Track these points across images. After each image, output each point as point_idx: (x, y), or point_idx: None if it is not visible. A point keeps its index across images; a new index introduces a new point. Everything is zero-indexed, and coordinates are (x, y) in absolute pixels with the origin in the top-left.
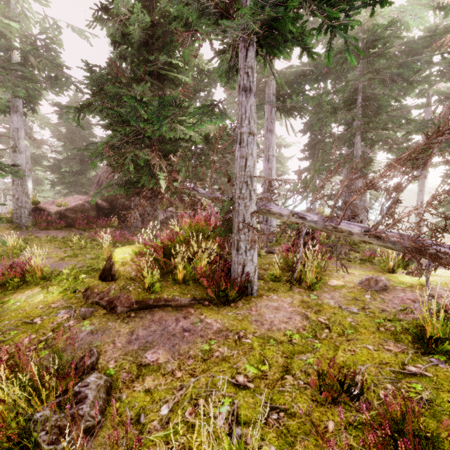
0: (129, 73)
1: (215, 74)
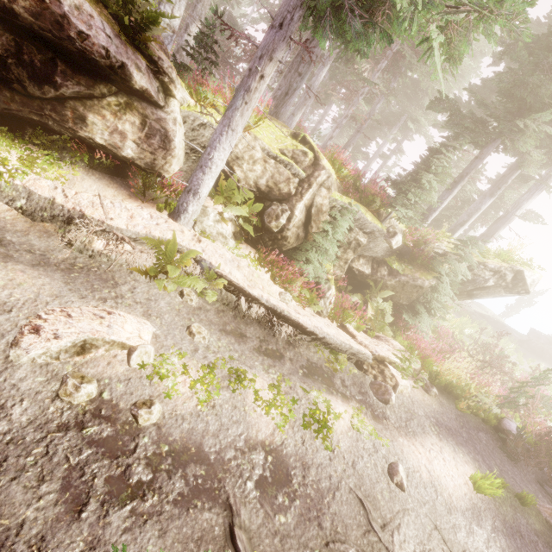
0: None
1: None
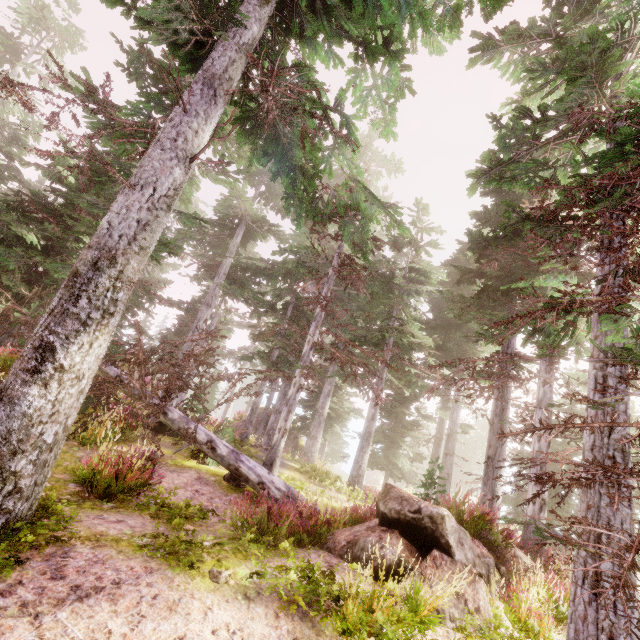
0: (63, 205)
1: (181, 235)
